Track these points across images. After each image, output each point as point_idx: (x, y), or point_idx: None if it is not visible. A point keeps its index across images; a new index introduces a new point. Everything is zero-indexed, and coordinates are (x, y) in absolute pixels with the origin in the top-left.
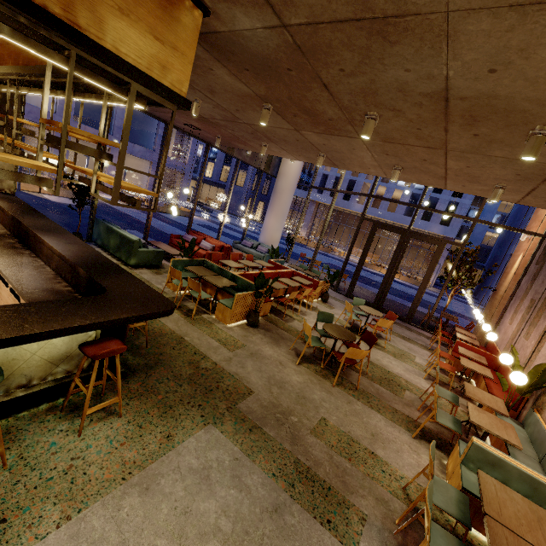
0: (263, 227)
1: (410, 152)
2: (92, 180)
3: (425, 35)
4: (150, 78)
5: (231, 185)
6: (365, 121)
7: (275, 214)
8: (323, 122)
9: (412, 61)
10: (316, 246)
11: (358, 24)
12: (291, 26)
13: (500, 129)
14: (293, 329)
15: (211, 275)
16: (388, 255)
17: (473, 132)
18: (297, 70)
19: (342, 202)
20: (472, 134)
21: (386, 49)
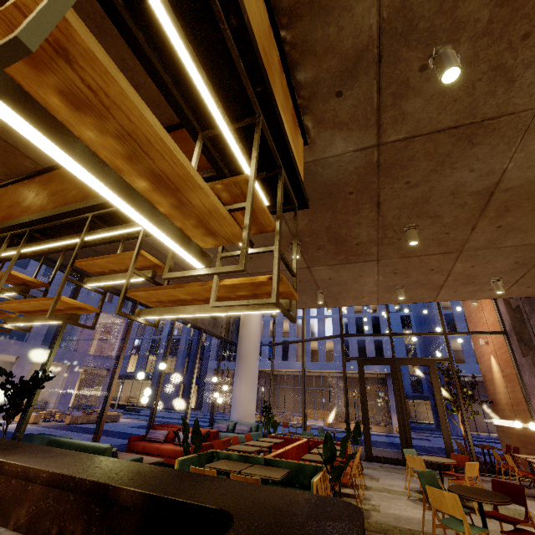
0: (233, 400)
1: (422, 263)
2: (214, 284)
3: (507, 132)
4: (296, 166)
5: (196, 357)
6: (407, 231)
7: (246, 381)
8: (347, 249)
9: (481, 160)
10: (303, 405)
11: (453, 131)
12: (385, 144)
13: (524, 215)
14: (387, 527)
15: (246, 466)
16: (343, 409)
17: (497, 224)
18: (359, 192)
19: (282, 364)
20: (495, 227)
21: (465, 152)
